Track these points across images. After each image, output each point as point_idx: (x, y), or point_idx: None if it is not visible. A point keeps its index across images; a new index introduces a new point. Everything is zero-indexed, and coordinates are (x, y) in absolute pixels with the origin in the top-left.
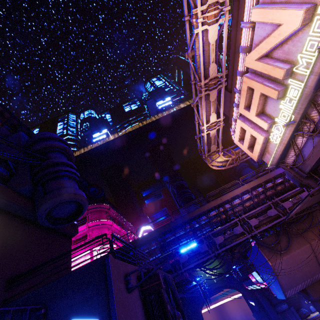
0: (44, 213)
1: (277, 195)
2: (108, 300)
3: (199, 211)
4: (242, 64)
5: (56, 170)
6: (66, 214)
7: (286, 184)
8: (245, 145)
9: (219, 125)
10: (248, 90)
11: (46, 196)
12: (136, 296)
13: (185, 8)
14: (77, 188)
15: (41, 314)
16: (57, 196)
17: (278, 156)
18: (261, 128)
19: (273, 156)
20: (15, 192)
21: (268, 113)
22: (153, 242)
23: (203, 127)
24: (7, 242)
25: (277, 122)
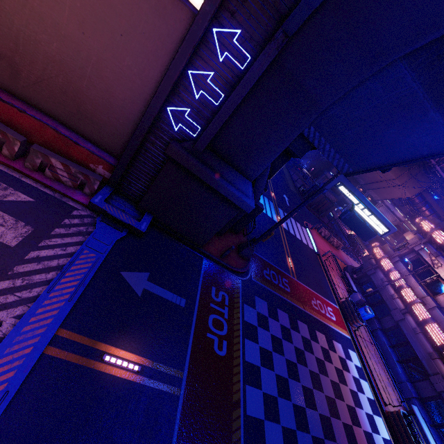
0: None
1: None
2: None
3: None
4: None
5: None
6: None
7: None
8: None
9: None
10: None
11: None
12: None
13: None
14: None
15: None
16: None
17: None
18: None
19: None
20: None
21: None
22: None
23: None
24: None
25: None
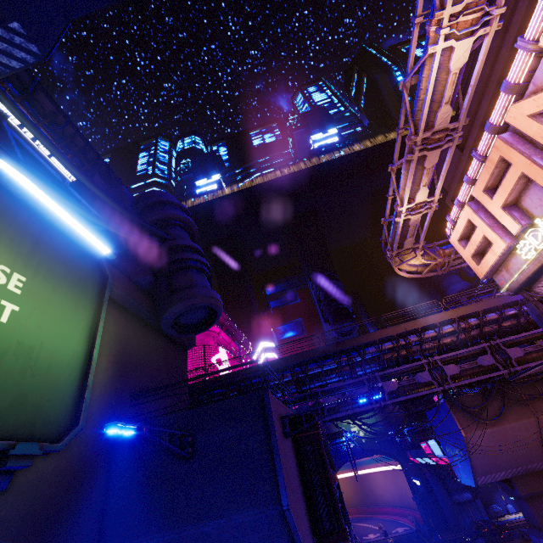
0: (172, 318)
1: (500, 334)
2: (270, 443)
3: (366, 339)
4: (499, 112)
5: (184, 258)
6: (193, 322)
7: (522, 319)
8: (469, 251)
9: (428, 208)
10: (499, 162)
11: (175, 296)
12: (290, 443)
13: (420, 1)
14: (209, 288)
15: (188, 442)
16: (190, 298)
17: (523, 279)
18: (506, 229)
19: (514, 278)
20: (132, 283)
21: (526, 208)
22: (287, 371)
23: (402, 208)
24: (127, 348)
25: (537, 225)
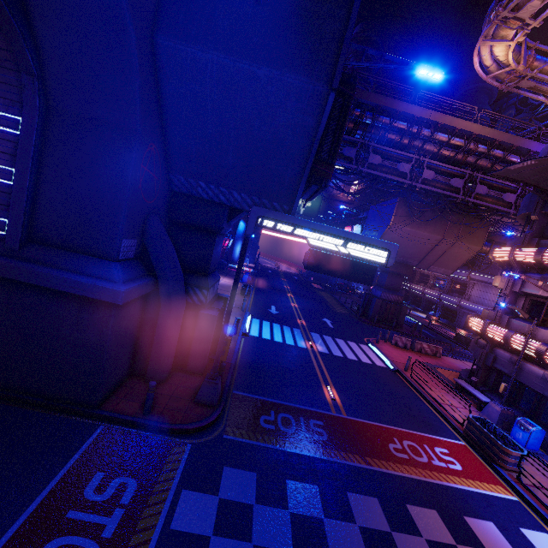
0: None
1: (486, 172)
2: (343, 36)
3: (390, 104)
4: None
5: None
6: None
7: None
8: None
9: None
10: None
11: None
12: None
13: None
14: None
15: None
16: None
17: None
18: None
19: None
20: None
21: None
22: None
23: None
24: None
25: None
